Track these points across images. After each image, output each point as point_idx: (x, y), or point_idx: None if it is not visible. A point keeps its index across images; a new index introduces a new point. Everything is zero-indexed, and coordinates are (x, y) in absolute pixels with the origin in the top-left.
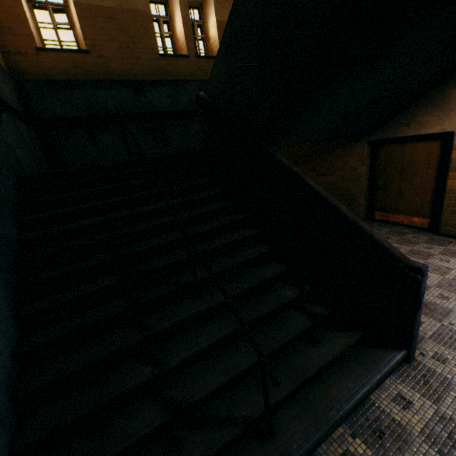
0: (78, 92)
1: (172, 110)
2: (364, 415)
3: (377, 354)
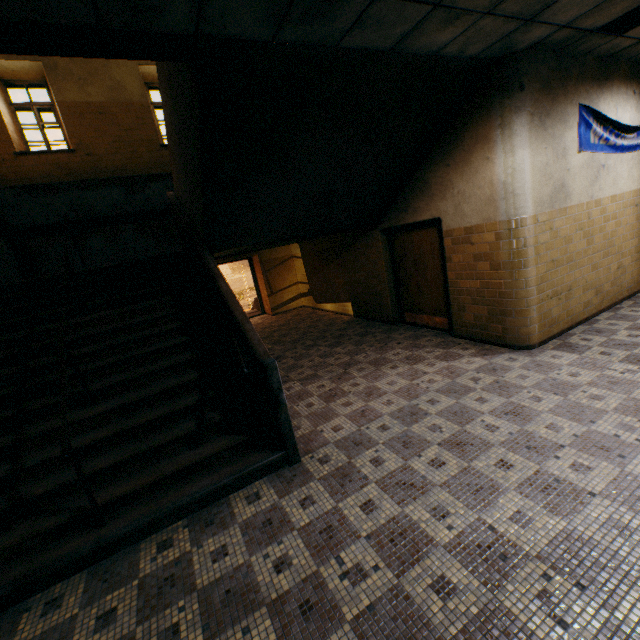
0: (61, 195)
1: None
2: (210, 510)
3: (256, 456)
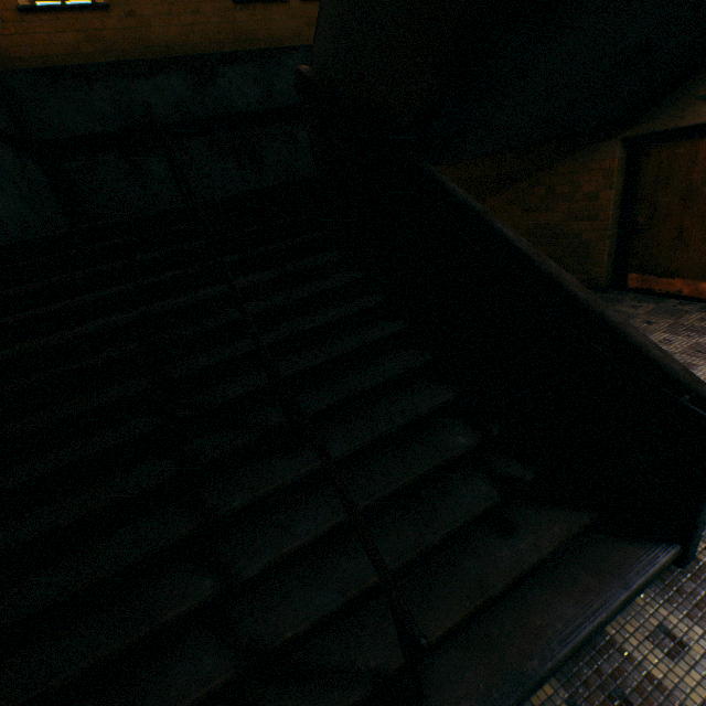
0: (100, 86)
1: (265, 107)
2: (593, 665)
3: (624, 552)
